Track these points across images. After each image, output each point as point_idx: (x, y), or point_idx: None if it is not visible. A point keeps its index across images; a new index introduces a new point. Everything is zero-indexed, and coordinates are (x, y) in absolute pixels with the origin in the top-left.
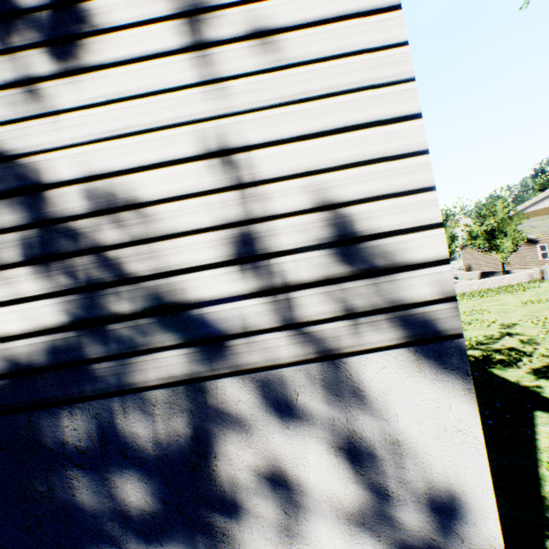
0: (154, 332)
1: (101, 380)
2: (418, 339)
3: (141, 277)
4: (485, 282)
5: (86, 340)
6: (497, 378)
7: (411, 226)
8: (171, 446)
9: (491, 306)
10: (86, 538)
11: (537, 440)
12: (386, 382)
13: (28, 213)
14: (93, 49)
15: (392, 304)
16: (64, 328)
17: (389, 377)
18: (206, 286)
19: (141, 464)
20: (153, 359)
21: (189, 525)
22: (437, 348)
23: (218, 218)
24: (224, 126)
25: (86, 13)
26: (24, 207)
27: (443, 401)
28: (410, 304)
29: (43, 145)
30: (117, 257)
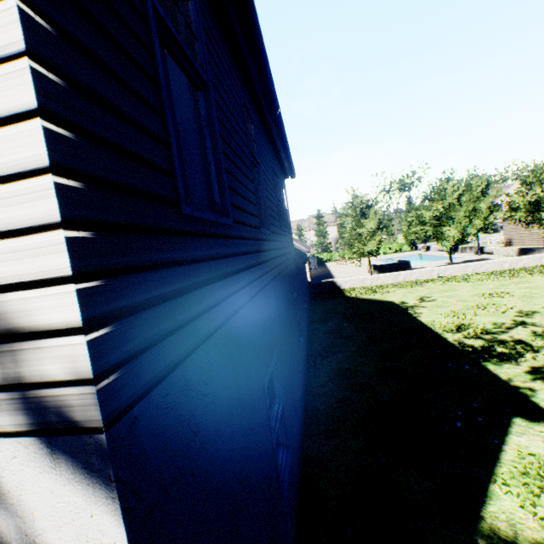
0: None
1: None
2: (51, 428)
3: None
4: (520, 261)
5: None
6: (488, 374)
7: (36, 277)
8: None
9: (517, 289)
10: None
11: (502, 451)
12: (19, 474)
13: None
14: None
15: (19, 380)
16: None
17: (23, 468)
18: None
19: None
20: None
21: None
22: (76, 442)
23: None
24: None
25: None
26: None
27: (84, 507)
28: (40, 382)
29: None
30: None
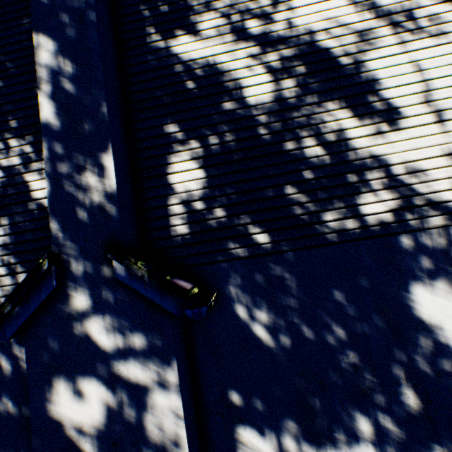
0: (429, 211)
1: (411, 226)
2: None
3: (423, 193)
4: None
5: (405, 214)
6: None
7: None
8: (437, 248)
9: None
10: (409, 278)
11: None
12: None
13: (383, 174)
14: (402, 123)
15: None
16: (397, 210)
17: None
18: (446, 196)
19: (427, 253)
20: (429, 220)
21: (445, 273)
22: None
23: (449, 175)
24: (449, 146)
25: (399, 112)
26: (381, 172)
27: None
28: None
29: (387, 153)
30: (414, 187)
